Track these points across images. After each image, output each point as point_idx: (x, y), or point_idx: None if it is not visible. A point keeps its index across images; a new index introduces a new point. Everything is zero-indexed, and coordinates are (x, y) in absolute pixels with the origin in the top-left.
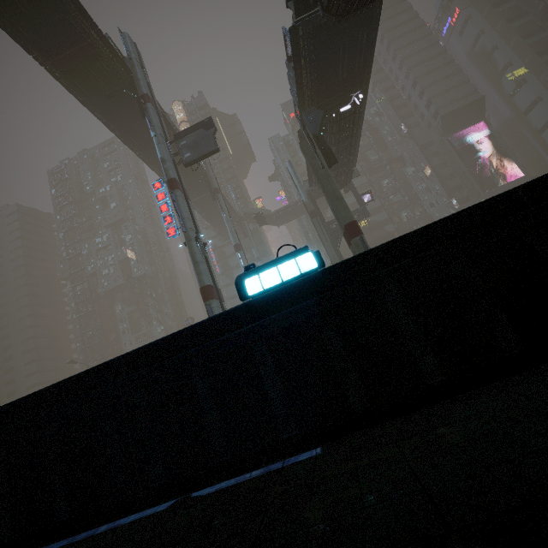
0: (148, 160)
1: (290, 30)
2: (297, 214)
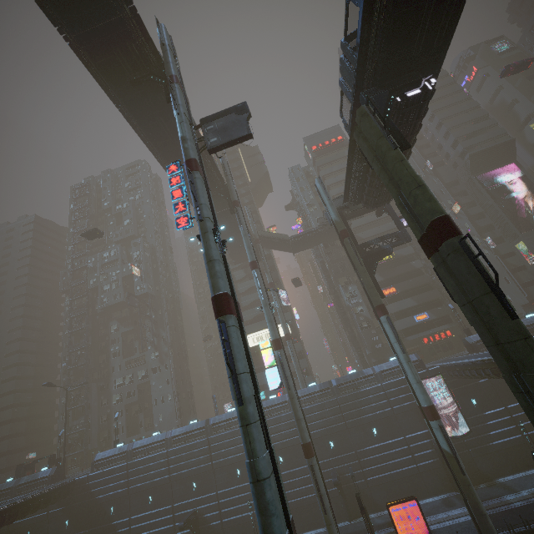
0: (167, 164)
1: None
2: (315, 242)
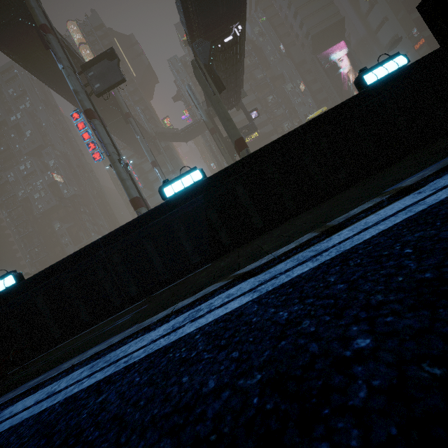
0: (58, 89)
1: None
2: (201, 131)
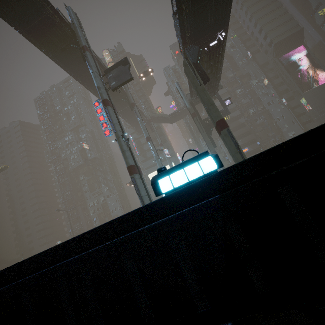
0: (90, 88)
1: None
2: (183, 115)
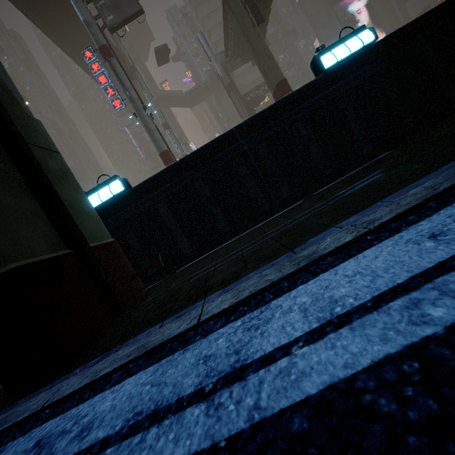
0: (52, 33)
1: None
2: (207, 94)
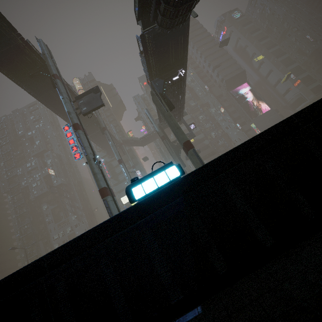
0: (59, 113)
1: (141, 36)
2: (153, 138)
